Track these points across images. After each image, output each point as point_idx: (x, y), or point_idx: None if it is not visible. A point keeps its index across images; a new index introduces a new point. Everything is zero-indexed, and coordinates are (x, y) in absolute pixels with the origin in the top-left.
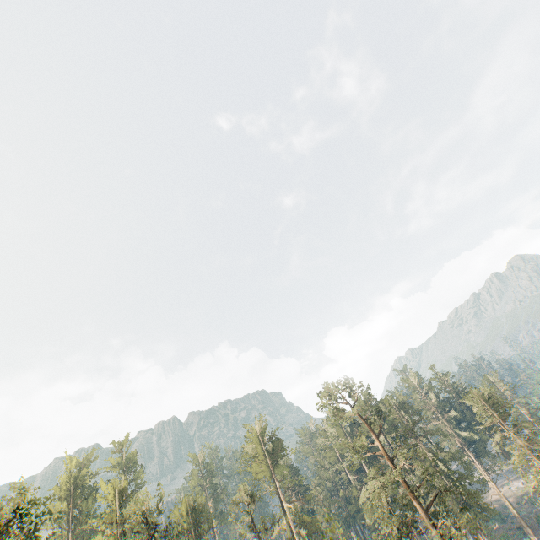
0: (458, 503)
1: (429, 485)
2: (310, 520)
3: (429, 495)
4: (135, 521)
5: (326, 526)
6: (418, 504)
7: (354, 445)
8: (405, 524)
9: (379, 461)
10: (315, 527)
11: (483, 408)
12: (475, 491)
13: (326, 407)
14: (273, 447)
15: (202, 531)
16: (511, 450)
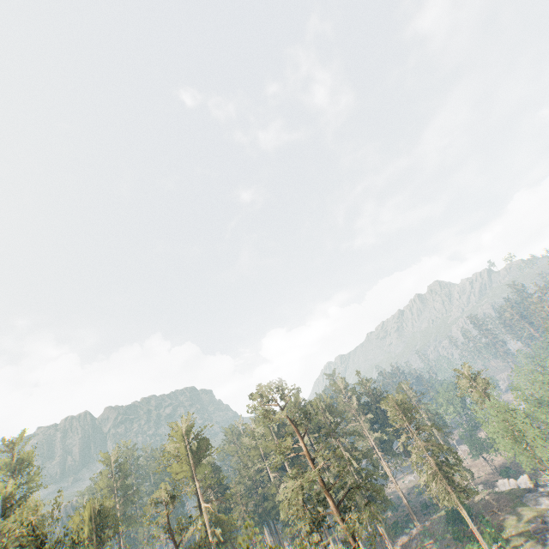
0: (364, 496)
1: (342, 481)
2: (227, 518)
3: (340, 490)
4: (22, 533)
5: (242, 523)
6: (332, 499)
7: (281, 445)
8: (318, 519)
9: (300, 459)
10: (230, 526)
11: (396, 413)
12: (379, 485)
13: (258, 407)
14: (198, 446)
15: (106, 537)
16: (412, 450)
